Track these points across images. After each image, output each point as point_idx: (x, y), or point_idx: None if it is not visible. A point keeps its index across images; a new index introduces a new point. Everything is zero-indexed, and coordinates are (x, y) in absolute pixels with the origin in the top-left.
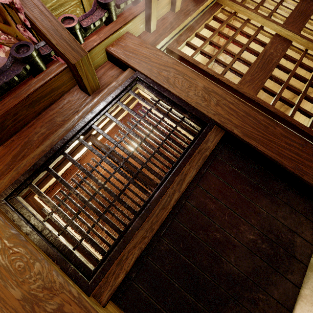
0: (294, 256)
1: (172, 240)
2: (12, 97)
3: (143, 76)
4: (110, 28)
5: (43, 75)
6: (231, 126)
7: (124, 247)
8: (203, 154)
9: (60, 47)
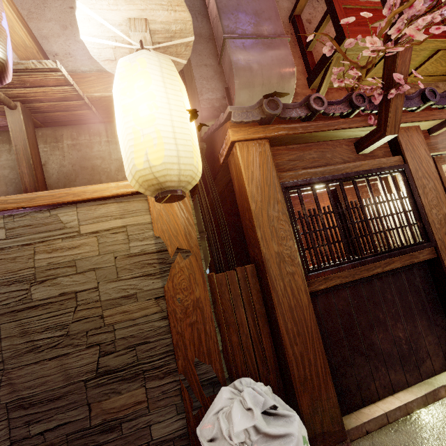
0: (419, 368)
1: (352, 294)
2: (325, 123)
3: (408, 170)
4: (413, 116)
5: (350, 121)
6: (445, 256)
7: (335, 272)
8: (412, 258)
9: (390, 120)
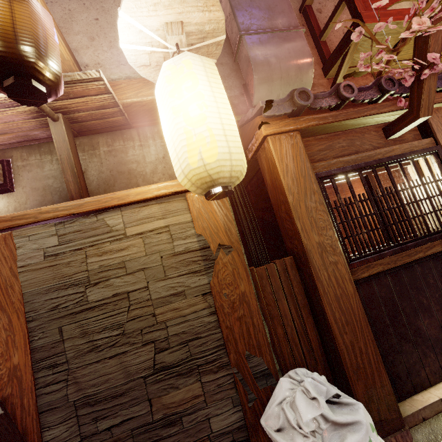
0: None
1: (393, 281)
2: (354, 110)
3: (441, 152)
4: None
5: (379, 106)
6: None
7: (377, 259)
8: None
9: (423, 102)
